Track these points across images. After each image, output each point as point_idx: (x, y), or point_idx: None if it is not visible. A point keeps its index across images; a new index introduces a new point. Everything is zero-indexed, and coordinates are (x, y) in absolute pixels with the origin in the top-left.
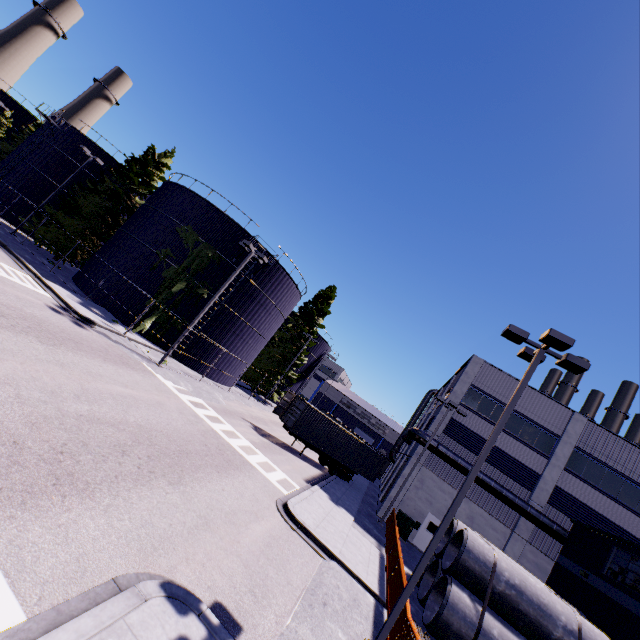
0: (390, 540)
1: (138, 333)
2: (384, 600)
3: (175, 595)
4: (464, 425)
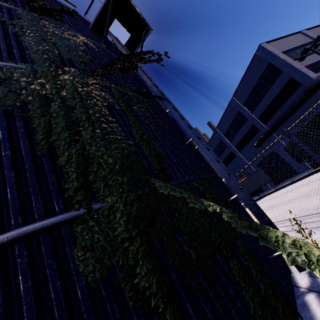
0: None
1: None
2: None
3: None
4: (307, 65)
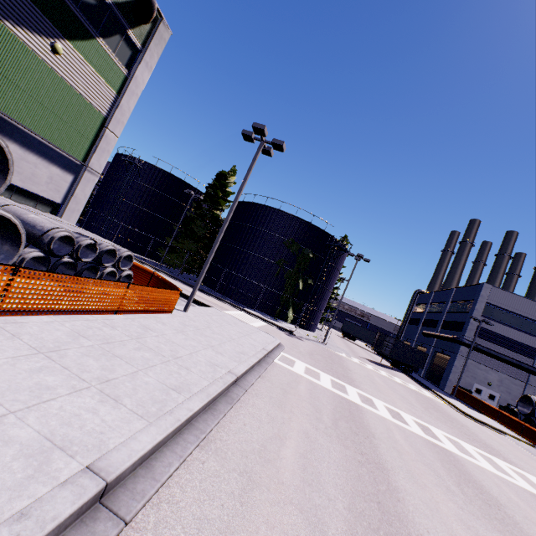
0: (485, 409)
1: (280, 319)
2: (535, 446)
3: None
4: (486, 328)
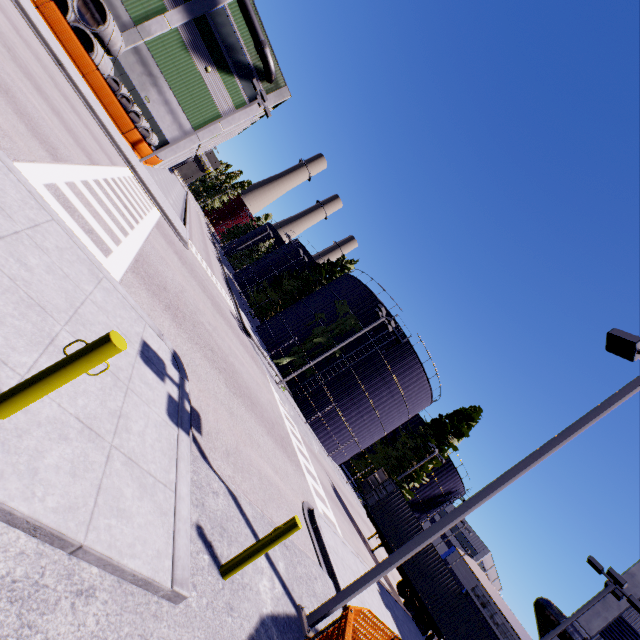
0: None
1: (277, 368)
2: None
3: (177, 360)
4: None
